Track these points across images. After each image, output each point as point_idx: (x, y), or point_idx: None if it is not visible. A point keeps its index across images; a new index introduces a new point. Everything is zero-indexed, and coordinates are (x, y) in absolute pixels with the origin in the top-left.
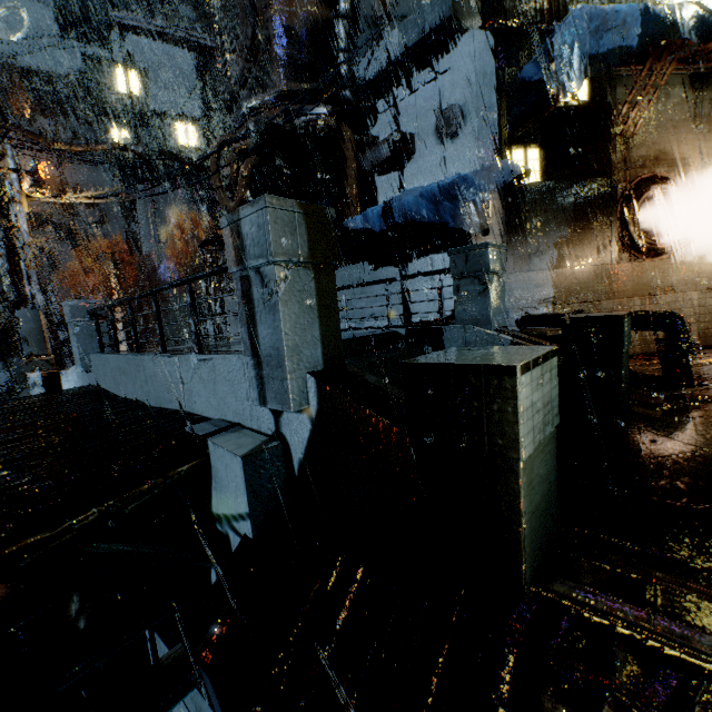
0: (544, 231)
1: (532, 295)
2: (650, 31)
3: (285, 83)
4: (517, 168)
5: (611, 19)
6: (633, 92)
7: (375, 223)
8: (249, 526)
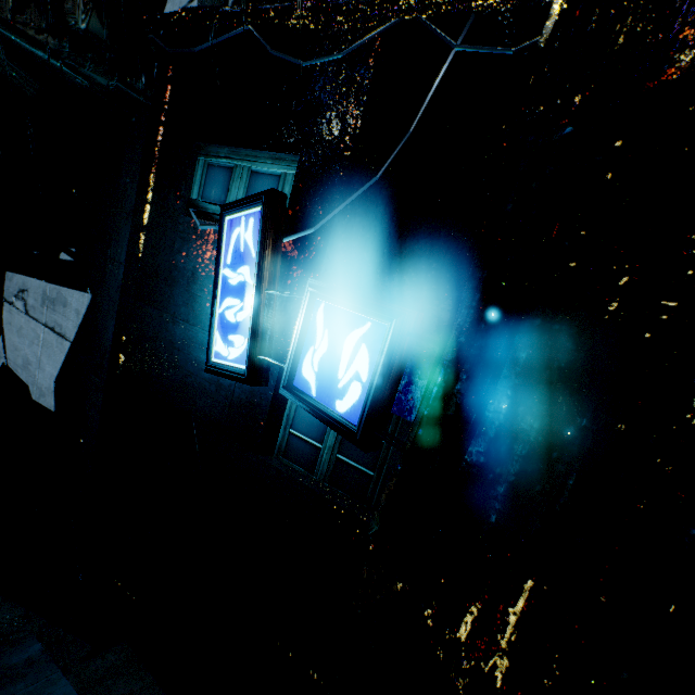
0: None
1: None
2: None
3: None
4: None
5: None
6: None
7: None
8: (197, 3)
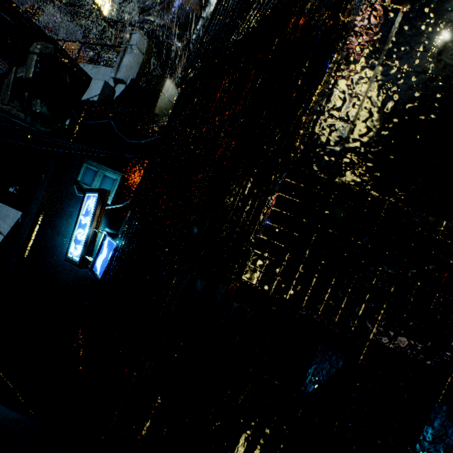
0: None
1: None
2: None
3: (169, 23)
4: None
5: None
6: None
7: None
8: (98, 97)
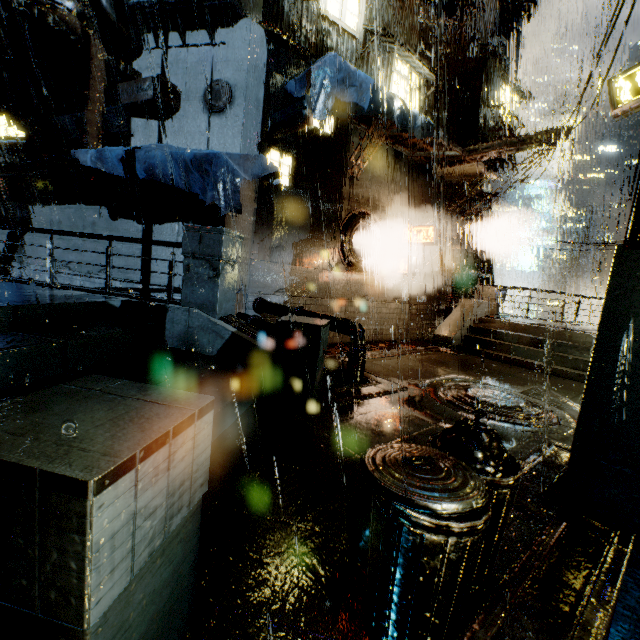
0: (287, 231)
1: (270, 283)
2: (375, 103)
3: None
4: (272, 167)
5: (353, 78)
6: (361, 144)
7: (114, 166)
8: None
